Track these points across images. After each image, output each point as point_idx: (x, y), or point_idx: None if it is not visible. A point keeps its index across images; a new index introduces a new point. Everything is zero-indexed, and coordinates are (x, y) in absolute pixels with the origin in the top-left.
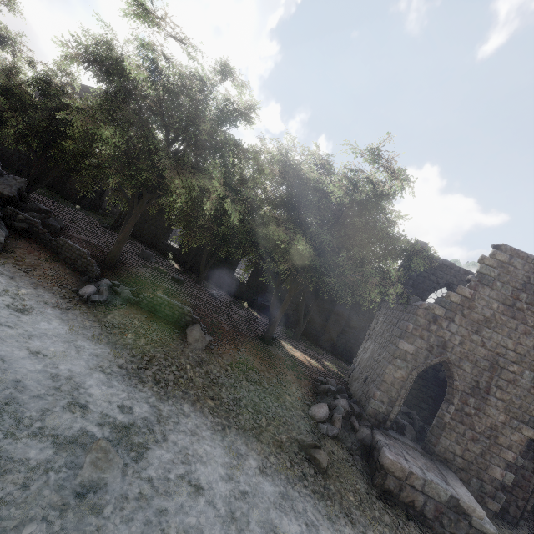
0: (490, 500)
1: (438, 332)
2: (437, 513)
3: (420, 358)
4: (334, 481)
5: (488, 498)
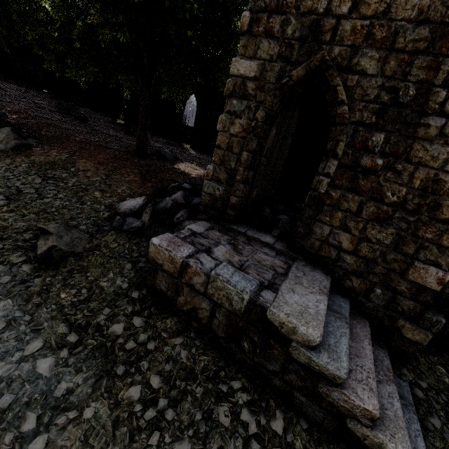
0: (408, 324)
1: (302, 4)
2: (231, 330)
3: (270, 81)
4: (55, 275)
5: (405, 321)
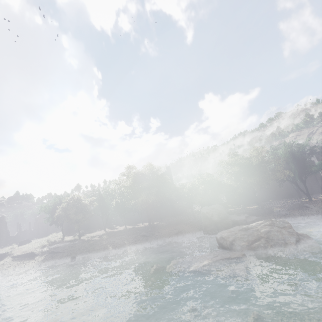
0: None
1: None
2: None
3: None
4: None
5: None
